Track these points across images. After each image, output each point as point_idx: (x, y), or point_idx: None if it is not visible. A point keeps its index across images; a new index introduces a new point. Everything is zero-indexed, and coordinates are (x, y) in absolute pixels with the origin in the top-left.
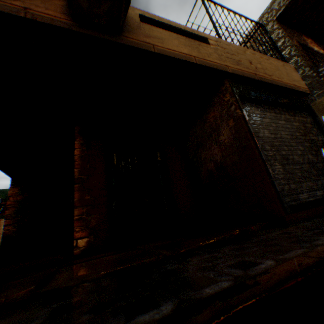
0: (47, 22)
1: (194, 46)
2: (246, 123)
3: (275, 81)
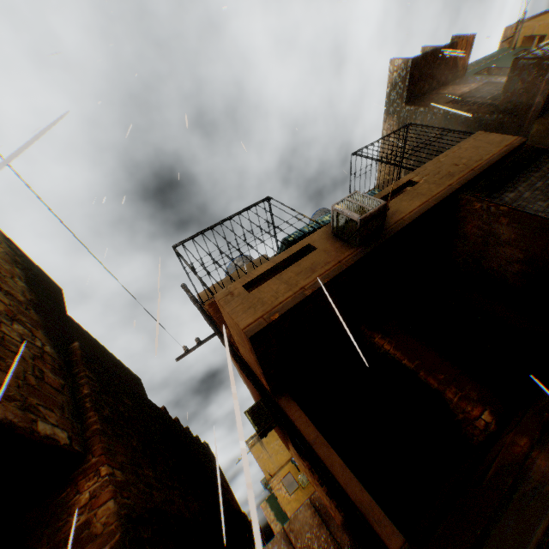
0: (354, 259)
1: (414, 194)
2: (519, 211)
3: (489, 159)
